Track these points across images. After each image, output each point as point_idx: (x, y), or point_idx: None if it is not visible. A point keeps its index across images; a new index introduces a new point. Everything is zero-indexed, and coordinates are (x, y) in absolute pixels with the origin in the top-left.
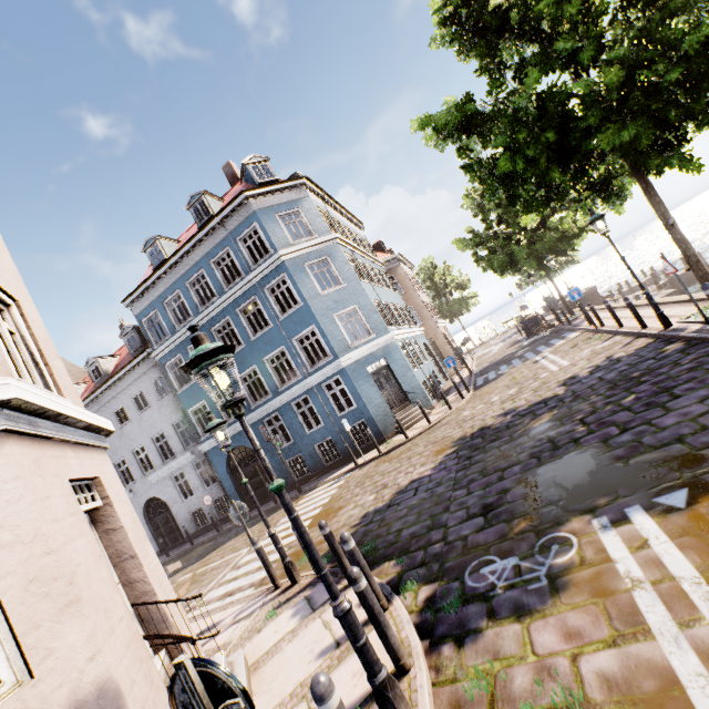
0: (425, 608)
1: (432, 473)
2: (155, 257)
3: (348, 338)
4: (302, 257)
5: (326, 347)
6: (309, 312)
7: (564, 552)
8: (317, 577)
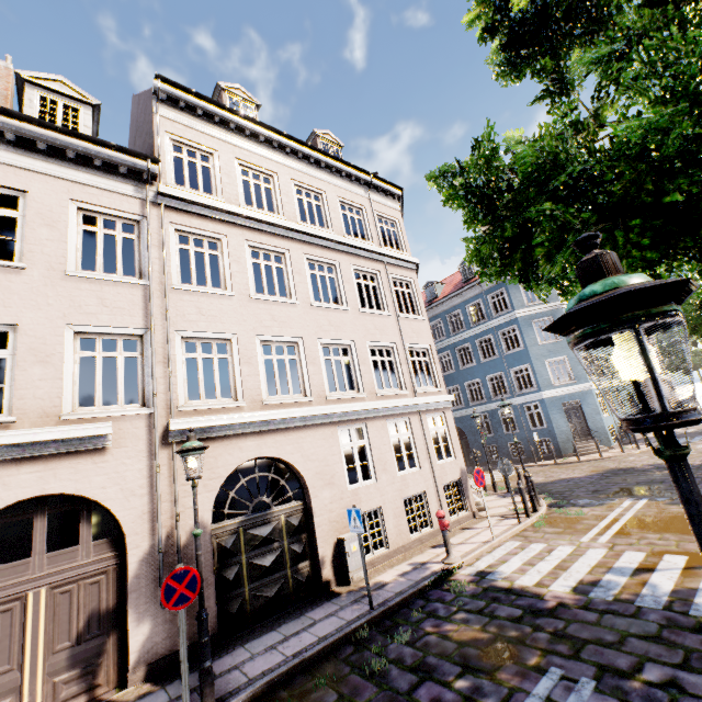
0: (551, 502)
1: (582, 477)
2: (429, 294)
3: (552, 379)
4: (531, 316)
5: (533, 381)
6: (527, 355)
7: (610, 501)
8: (506, 492)
